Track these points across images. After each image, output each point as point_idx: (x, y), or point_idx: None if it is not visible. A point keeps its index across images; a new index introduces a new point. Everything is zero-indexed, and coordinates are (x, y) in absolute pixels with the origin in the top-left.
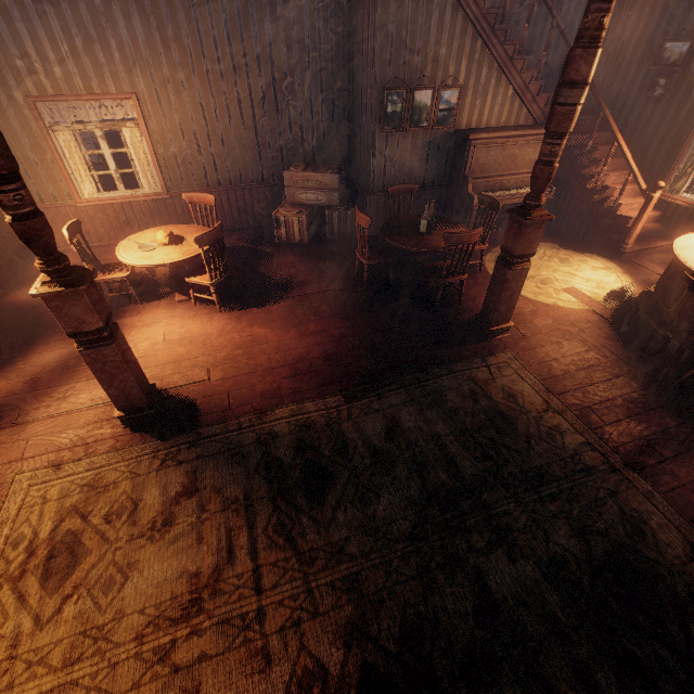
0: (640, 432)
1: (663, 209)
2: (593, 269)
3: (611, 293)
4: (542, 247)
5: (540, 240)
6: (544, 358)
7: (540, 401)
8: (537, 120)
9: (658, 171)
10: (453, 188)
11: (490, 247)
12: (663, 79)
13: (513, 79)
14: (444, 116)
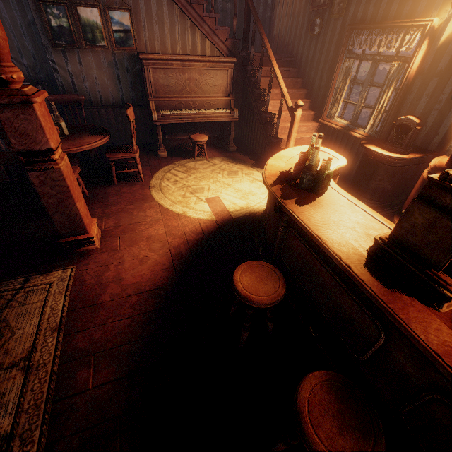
0: (121, 404)
1: (326, 132)
2: (252, 181)
3: (249, 203)
4: (224, 162)
5: (229, 156)
6: (108, 277)
7: (23, 348)
8: (222, 53)
9: (322, 100)
10: (147, 106)
11: (178, 160)
12: (318, 19)
13: (185, 9)
14: (121, 38)
